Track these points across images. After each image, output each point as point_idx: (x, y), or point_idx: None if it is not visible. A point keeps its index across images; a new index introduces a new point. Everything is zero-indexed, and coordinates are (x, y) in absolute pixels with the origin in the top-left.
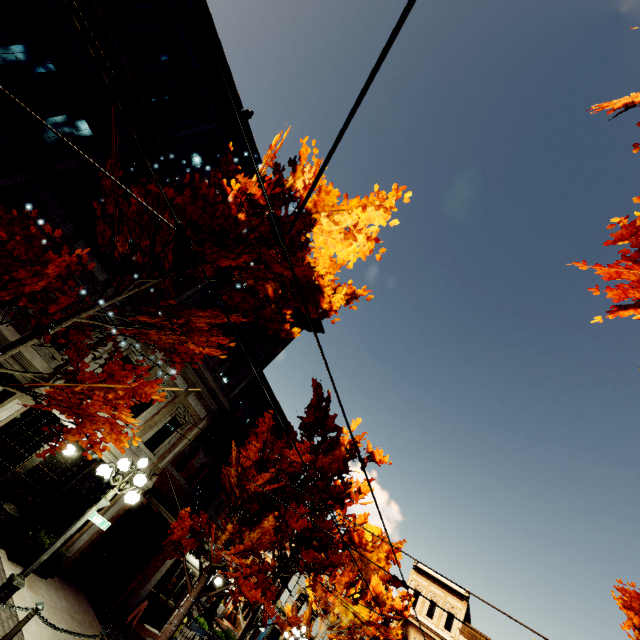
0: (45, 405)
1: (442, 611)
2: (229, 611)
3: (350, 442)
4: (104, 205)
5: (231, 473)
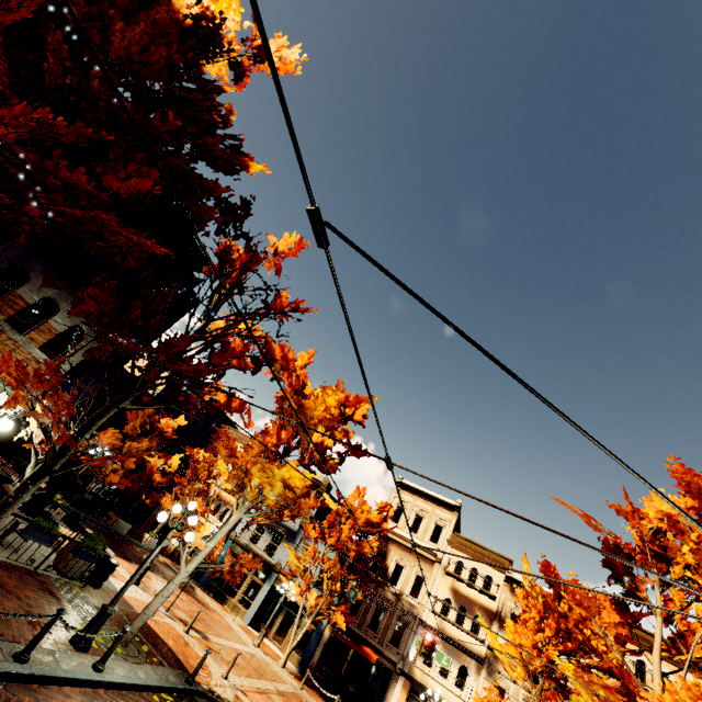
0: None
1: (428, 524)
2: (172, 549)
3: (204, 12)
4: None
5: None
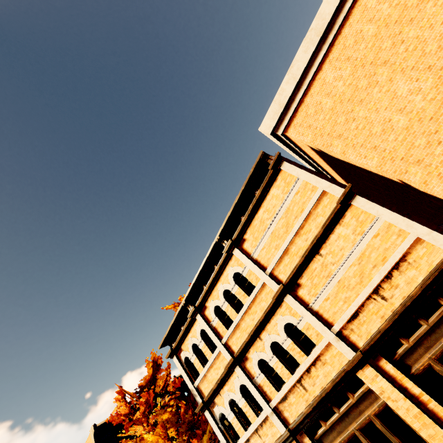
0: None
1: None
2: None
3: None
4: None
5: None
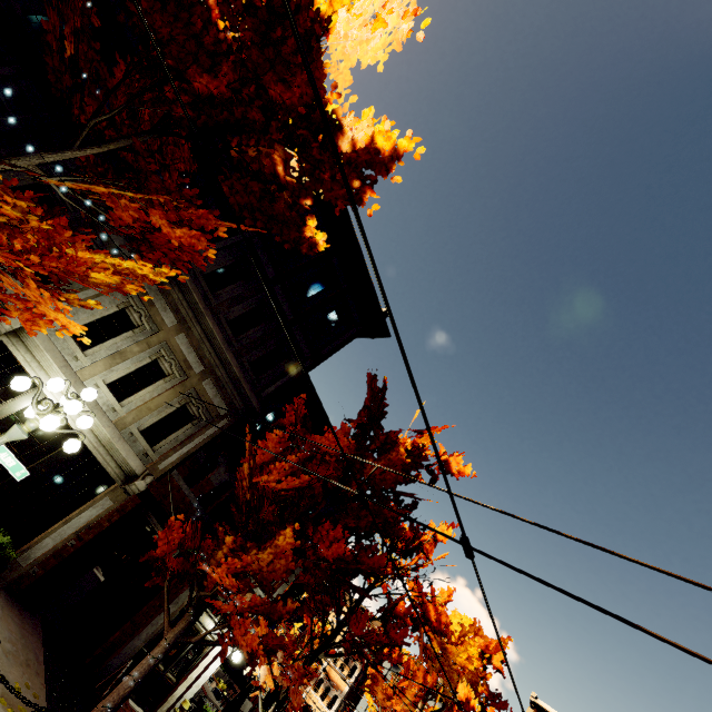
0: None
1: None
2: None
3: (413, 444)
4: None
5: (243, 473)
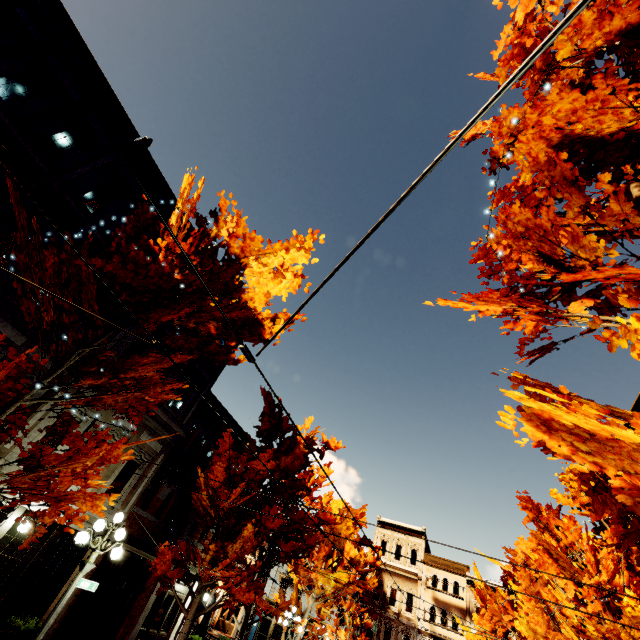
0: (19, 500)
1: (407, 551)
2: (216, 620)
3: (307, 438)
4: (5, 265)
5: (202, 497)
